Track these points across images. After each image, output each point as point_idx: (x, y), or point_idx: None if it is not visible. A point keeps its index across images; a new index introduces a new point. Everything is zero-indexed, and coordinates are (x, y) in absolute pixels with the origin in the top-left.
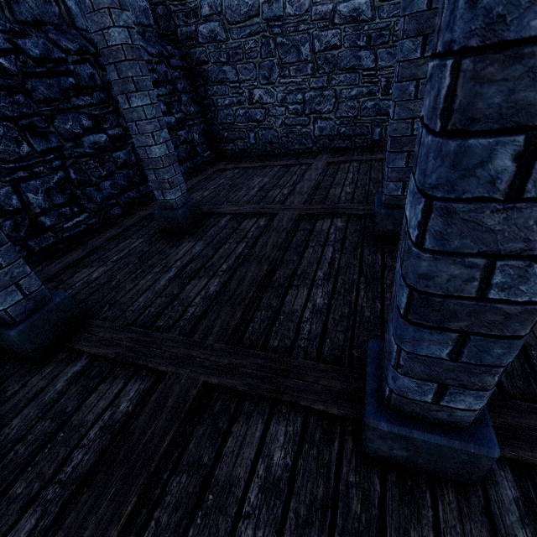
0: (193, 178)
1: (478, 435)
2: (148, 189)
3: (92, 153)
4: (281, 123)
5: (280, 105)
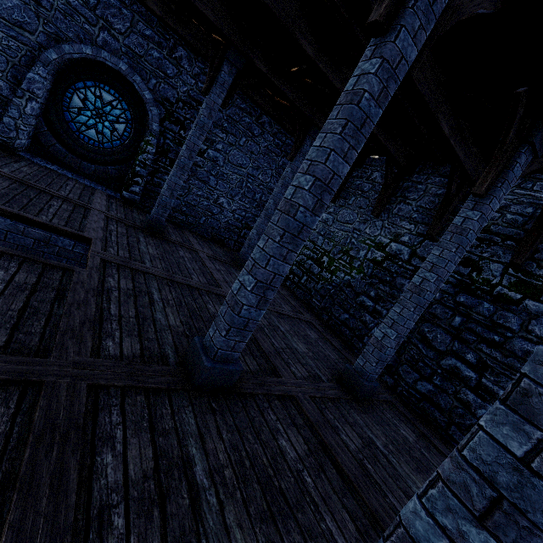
0: None
1: (201, 339)
2: None
3: None
4: None
5: None
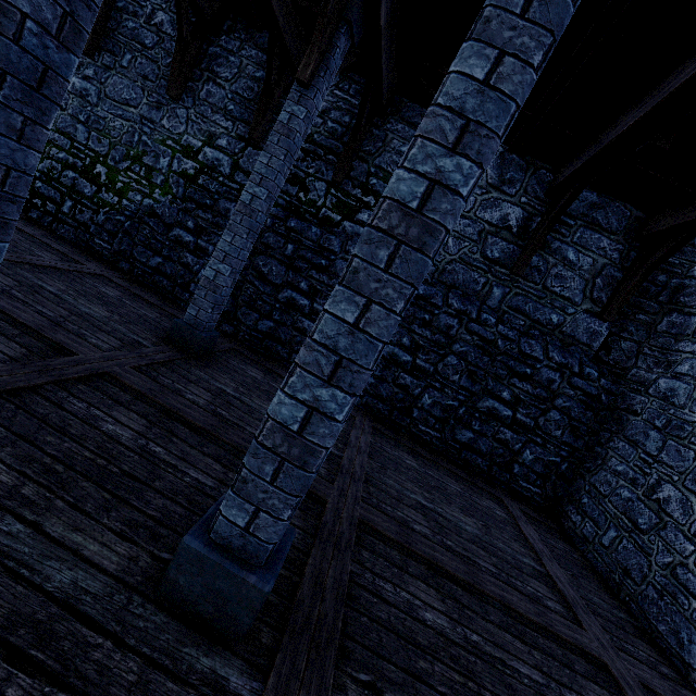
0: (462, 470)
1: None
2: (402, 421)
3: (386, 357)
4: (667, 563)
5: (690, 537)
